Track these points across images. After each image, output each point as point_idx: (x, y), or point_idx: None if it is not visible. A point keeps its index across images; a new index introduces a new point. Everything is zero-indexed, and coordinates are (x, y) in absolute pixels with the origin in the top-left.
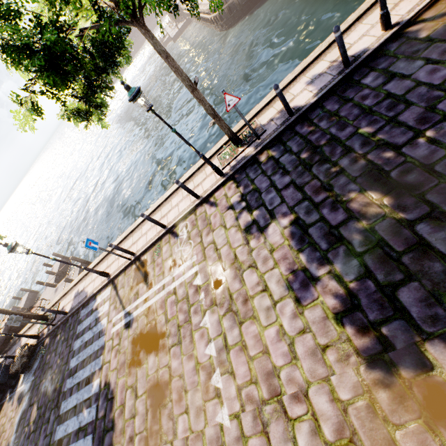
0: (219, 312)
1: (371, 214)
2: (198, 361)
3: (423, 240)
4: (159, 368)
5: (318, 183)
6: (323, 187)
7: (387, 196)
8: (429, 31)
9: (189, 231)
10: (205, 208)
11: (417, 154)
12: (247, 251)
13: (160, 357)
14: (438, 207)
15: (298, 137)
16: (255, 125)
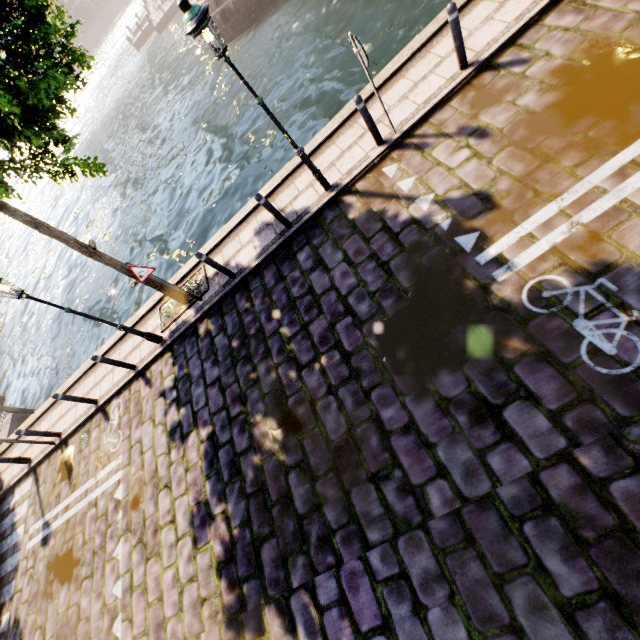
0: (132, 541)
1: (265, 449)
2: (106, 602)
3: (290, 493)
4: (70, 607)
5: (237, 390)
6: (240, 396)
7: (280, 429)
8: (357, 212)
9: (121, 415)
10: (140, 384)
11: (310, 383)
12: (167, 464)
13: (72, 592)
14: (308, 456)
15: (235, 313)
16: (201, 274)
